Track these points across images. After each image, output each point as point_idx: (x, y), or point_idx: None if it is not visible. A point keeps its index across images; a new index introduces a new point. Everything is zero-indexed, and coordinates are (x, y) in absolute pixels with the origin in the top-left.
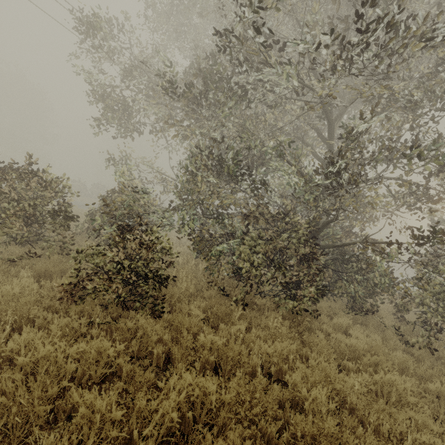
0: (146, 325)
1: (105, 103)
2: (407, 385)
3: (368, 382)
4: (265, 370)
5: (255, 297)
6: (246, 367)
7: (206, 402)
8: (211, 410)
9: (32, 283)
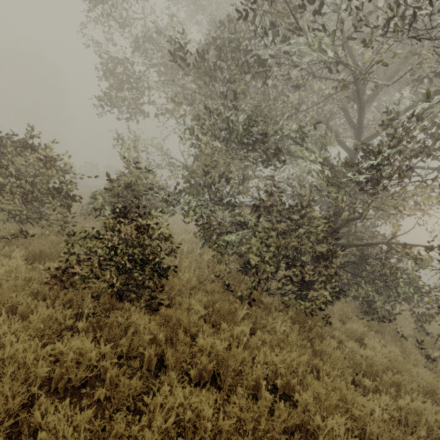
0: (138, 322)
1: (114, 77)
2: (438, 417)
3: (389, 405)
4: (270, 381)
5: (262, 295)
6: (249, 380)
7: (199, 426)
8: (204, 437)
9: (20, 265)
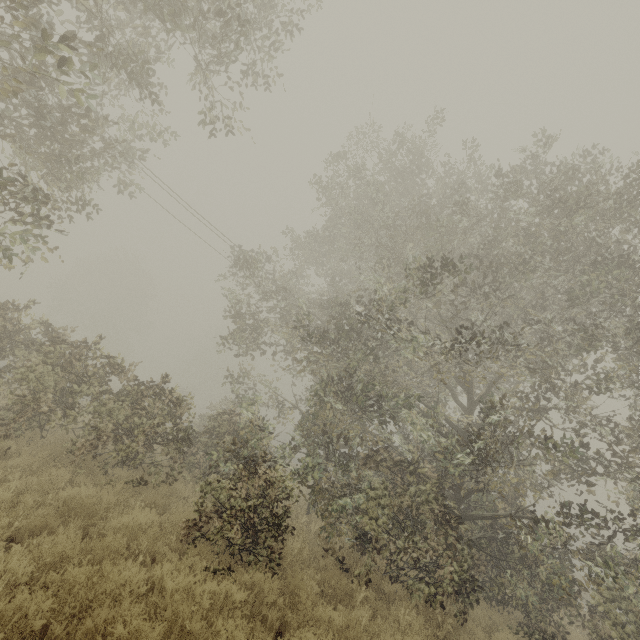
0: (263, 581)
1: (239, 322)
2: None
3: None
4: None
5: (383, 580)
6: None
7: None
8: None
9: (153, 514)
